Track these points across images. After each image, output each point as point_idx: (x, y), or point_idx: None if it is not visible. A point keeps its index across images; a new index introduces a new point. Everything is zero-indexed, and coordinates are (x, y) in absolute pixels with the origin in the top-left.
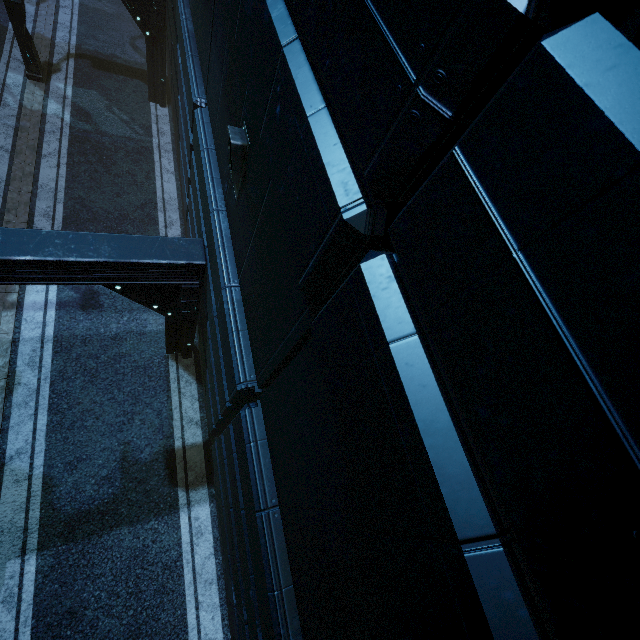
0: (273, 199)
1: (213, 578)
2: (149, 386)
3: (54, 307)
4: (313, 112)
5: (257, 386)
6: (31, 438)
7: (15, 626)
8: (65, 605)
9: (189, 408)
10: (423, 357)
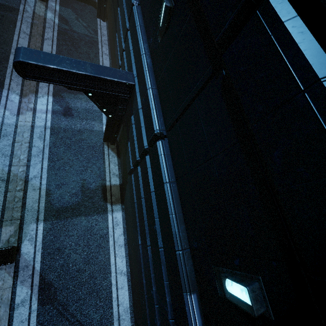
0: (190, 24)
1: (122, 244)
2: (95, 155)
3: (50, 113)
4: None
5: (164, 132)
6: (40, 171)
7: (34, 251)
8: (56, 246)
9: (113, 168)
10: (301, 22)
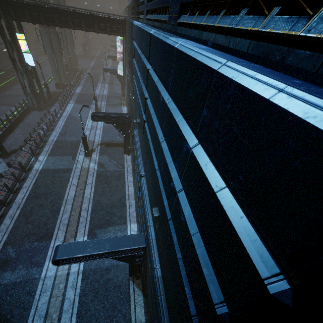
0: None
1: None
2: (120, 298)
3: None
4: (180, 258)
5: None
6: None
7: None
8: None
9: (139, 313)
10: None
